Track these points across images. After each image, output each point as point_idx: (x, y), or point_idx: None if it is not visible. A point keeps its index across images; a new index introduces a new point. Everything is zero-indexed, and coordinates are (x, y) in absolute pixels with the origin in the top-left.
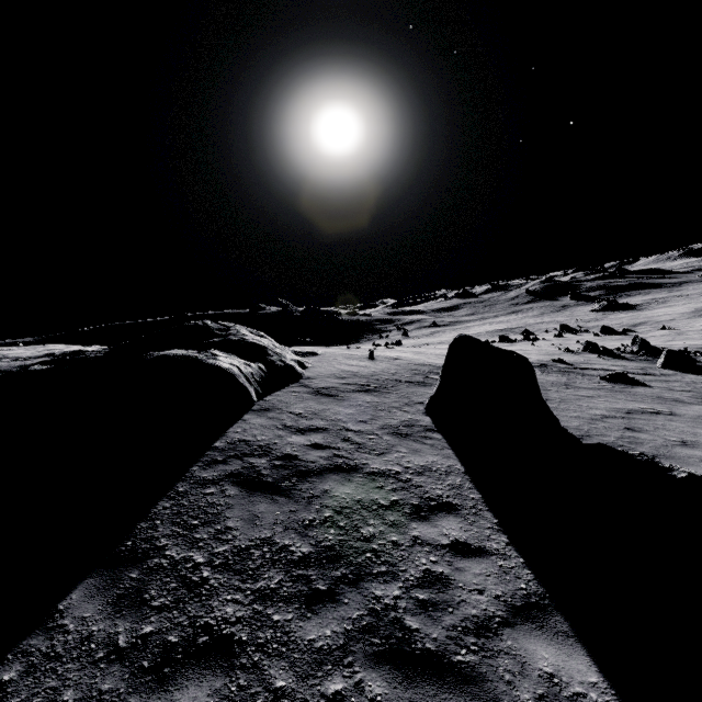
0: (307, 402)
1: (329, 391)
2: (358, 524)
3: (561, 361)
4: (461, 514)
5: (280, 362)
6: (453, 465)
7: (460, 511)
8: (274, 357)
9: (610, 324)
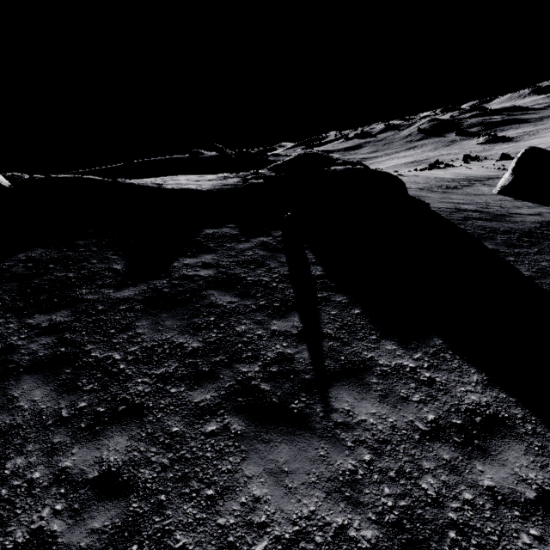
0: (430, 194)
1: (427, 189)
2: None
3: None
4: None
5: None
6: None
7: None
8: None
9: (500, 153)
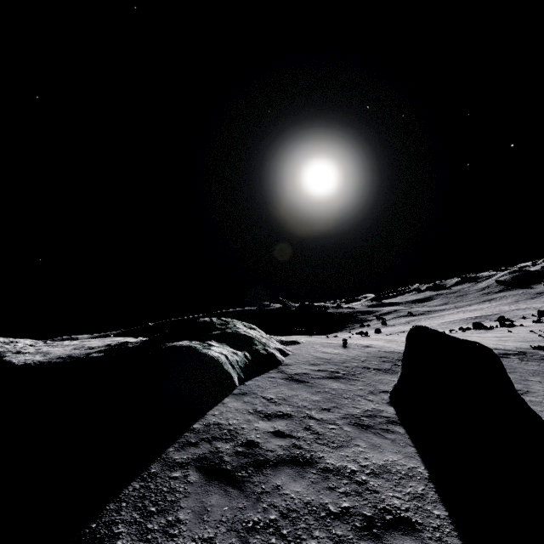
0: (280, 387)
1: (301, 377)
2: (301, 535)
3: (541, 348)
4: (421, 538)
5: (263, 350)
6: (415, 467)
7: (420, 533)
8: (259, 346)
9: None
